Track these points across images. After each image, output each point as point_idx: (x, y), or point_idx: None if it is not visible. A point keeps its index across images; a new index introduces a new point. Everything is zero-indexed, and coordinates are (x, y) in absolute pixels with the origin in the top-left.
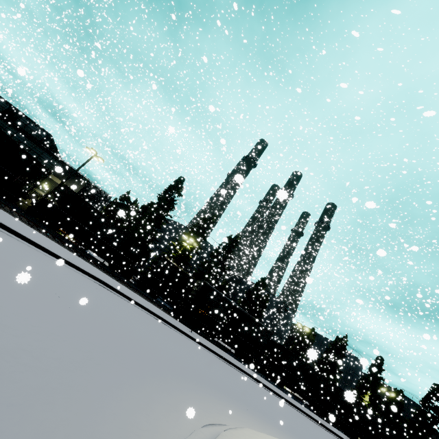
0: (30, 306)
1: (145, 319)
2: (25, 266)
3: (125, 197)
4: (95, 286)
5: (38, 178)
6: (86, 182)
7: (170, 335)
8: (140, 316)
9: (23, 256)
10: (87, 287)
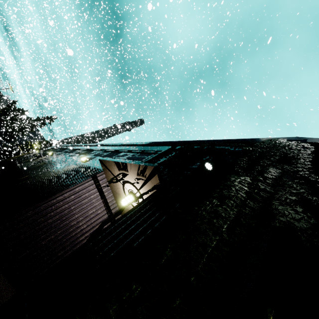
0: None
1: None
2: None
3: (17, 109)
4: None
5: None
6: None
7: None
8: None
9: None
10: None
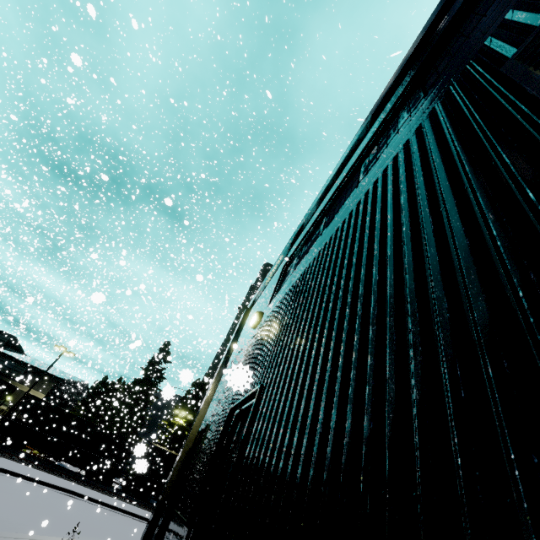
0: (17, 507)
1: (113, 517)
2: (6, 489)
3: (103, 383)
4: (62, 496)
5: (3, 397)
6: (56, 380)
7: (140, 528)
8: (108, 515)
9: (2, 483)
10: (54, 497)
